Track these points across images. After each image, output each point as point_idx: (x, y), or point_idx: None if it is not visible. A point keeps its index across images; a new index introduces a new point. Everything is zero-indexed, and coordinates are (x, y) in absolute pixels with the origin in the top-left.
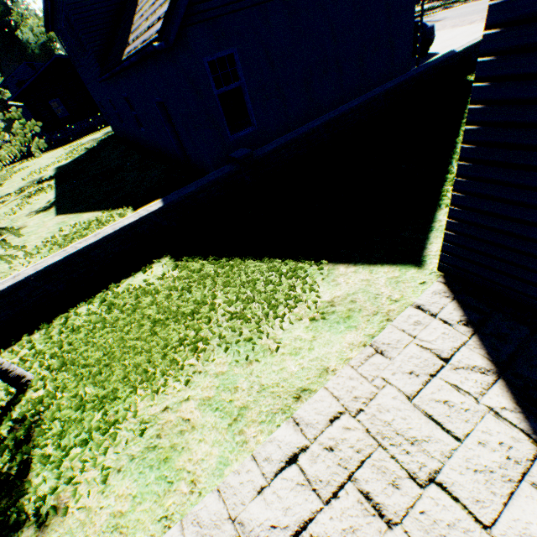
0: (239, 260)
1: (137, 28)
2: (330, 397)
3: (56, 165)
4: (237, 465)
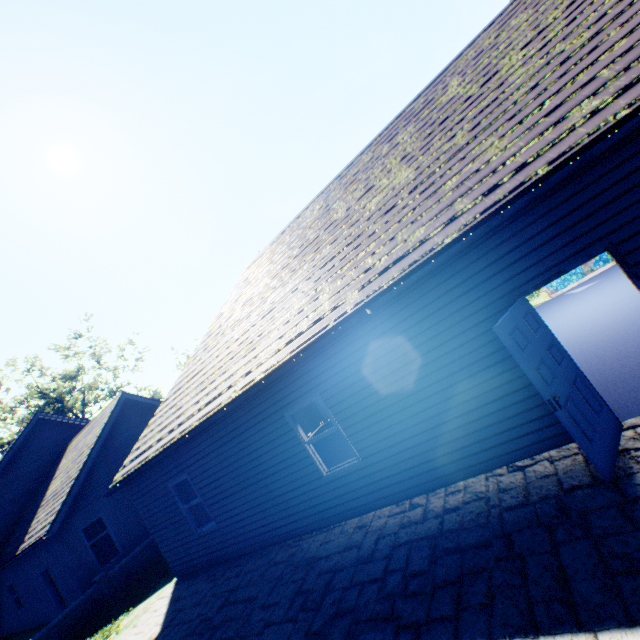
0: None
1: (34, 528)
2: None
3: None
4: None
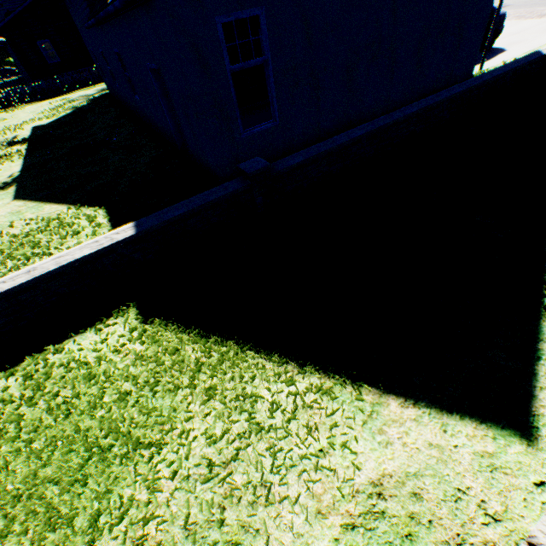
0: (234, 347)
1: None
2: None
3: (35, 124)
4: None
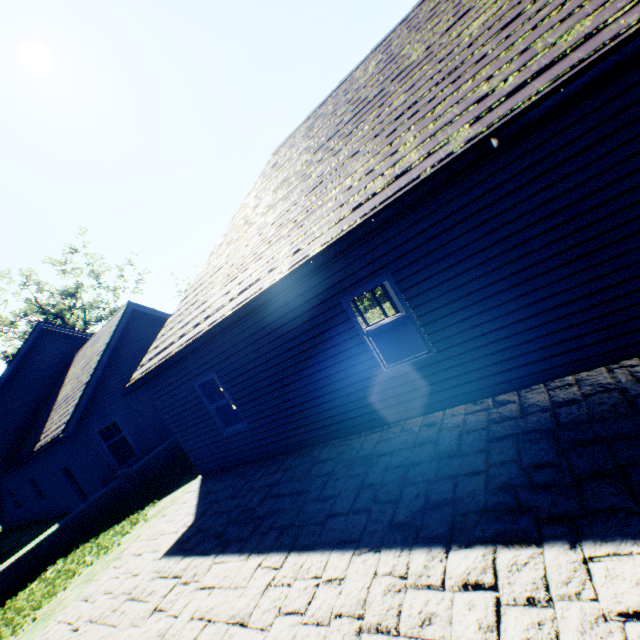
0: (111, 528)
1: (49, 429)
2: (137, 541)
3: None
4: (88, 587)
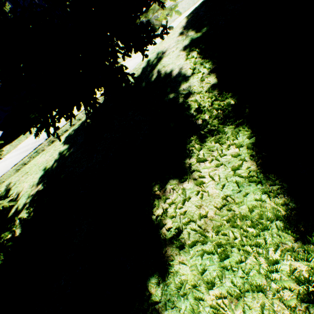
0: None
1: None
2: None
3: None
4: None
